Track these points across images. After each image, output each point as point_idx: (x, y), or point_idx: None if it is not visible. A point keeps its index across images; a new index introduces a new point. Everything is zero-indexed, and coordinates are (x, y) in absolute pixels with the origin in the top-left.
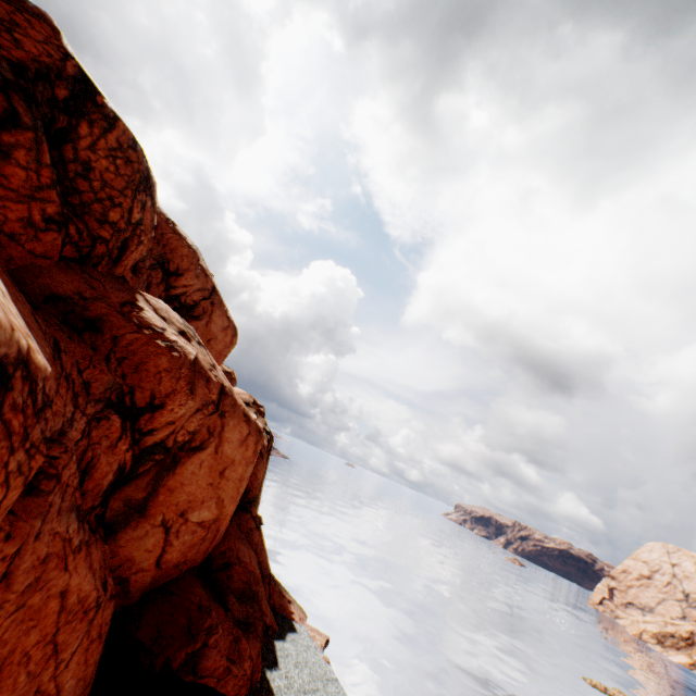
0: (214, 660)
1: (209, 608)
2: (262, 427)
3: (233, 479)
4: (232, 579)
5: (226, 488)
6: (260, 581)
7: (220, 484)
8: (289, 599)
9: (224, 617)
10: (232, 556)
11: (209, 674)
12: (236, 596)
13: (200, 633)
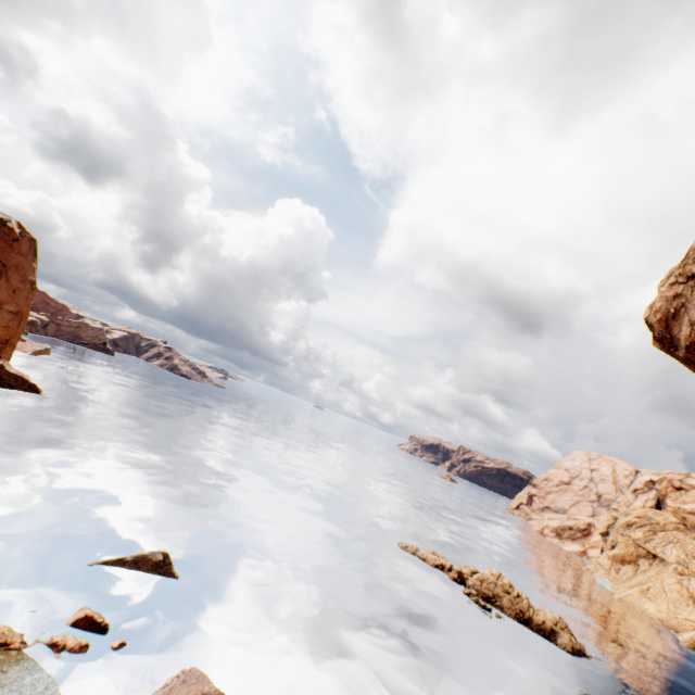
0: None
1: None
2: None
3: None
4: None
5: None
6: None
7: None
8: None
9: None
10: None
11: None
12: None
13: None
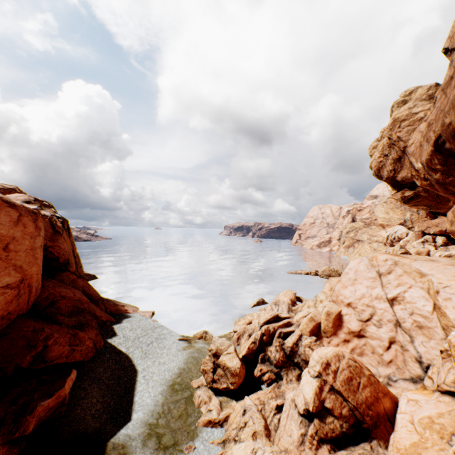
0: (58, 350)
1: (42, 329)
2: (50, 215)
3: (22, 250)
4: (60, 308)
5: (19, 258)
6: (89, 303)
7: (9, 257)
8: (123, 305)
9: (59, 328)
10: (55, 297)
11: (58, 358)
12: (66, 315)
13: (39, 343)
